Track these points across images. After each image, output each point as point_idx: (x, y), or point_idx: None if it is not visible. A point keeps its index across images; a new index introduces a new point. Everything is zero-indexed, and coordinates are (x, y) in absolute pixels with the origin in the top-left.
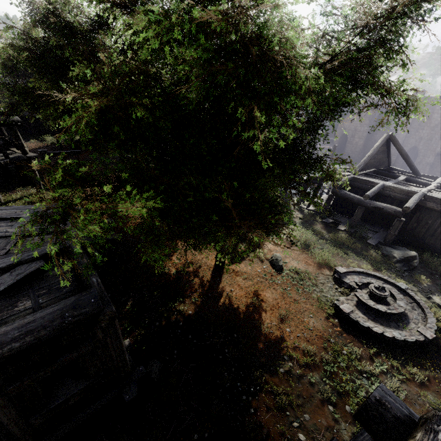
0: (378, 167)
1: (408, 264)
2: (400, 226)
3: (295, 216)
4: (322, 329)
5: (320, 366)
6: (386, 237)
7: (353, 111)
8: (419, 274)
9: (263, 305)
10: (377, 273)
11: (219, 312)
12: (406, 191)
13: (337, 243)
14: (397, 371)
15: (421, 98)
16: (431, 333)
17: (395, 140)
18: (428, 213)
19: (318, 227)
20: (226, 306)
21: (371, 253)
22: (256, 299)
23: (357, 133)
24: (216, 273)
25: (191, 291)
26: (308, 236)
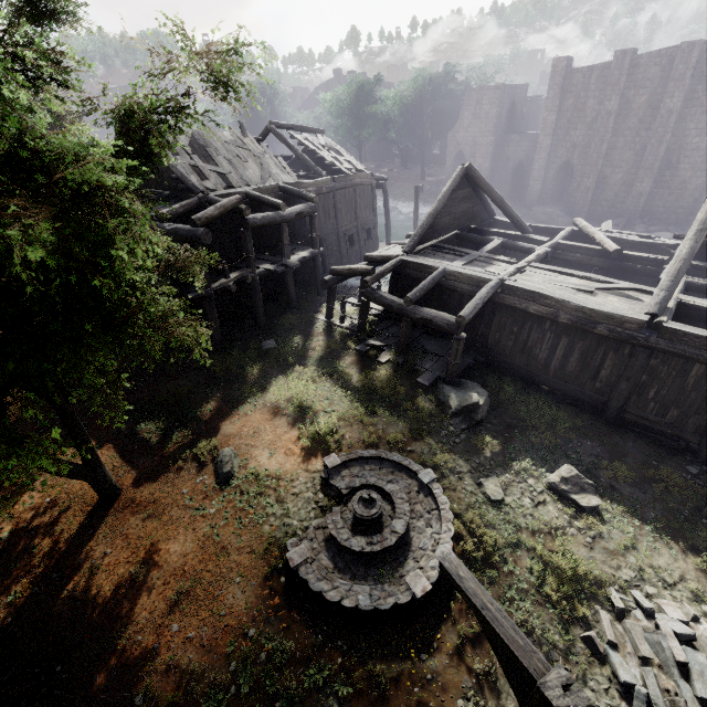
0: (466, 225)
1: (469, 417)
2: (460, 348)
3: (314, 346)
4: (245, 608)
5: (200, 703)
6: (447, 367)
7: (467, 109)
8: (483, 434)
9: (153, 576)
10: (413, 445)
11: (52, 616)
12: (476, 280)
13: (368, 392)
14: (345, 679)
15: (566, 72)
16: (425, 584)
17: (477, 176)
18: (511, 314)
19: (345, 362)
20: (73, 599)
21: (416, 404)
22: (147, 563)
23: (479, 148)
24: (95, 516)
25: (19, 576)
26: (311, 391)
